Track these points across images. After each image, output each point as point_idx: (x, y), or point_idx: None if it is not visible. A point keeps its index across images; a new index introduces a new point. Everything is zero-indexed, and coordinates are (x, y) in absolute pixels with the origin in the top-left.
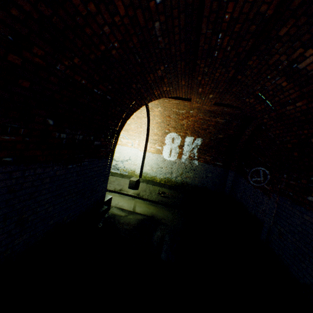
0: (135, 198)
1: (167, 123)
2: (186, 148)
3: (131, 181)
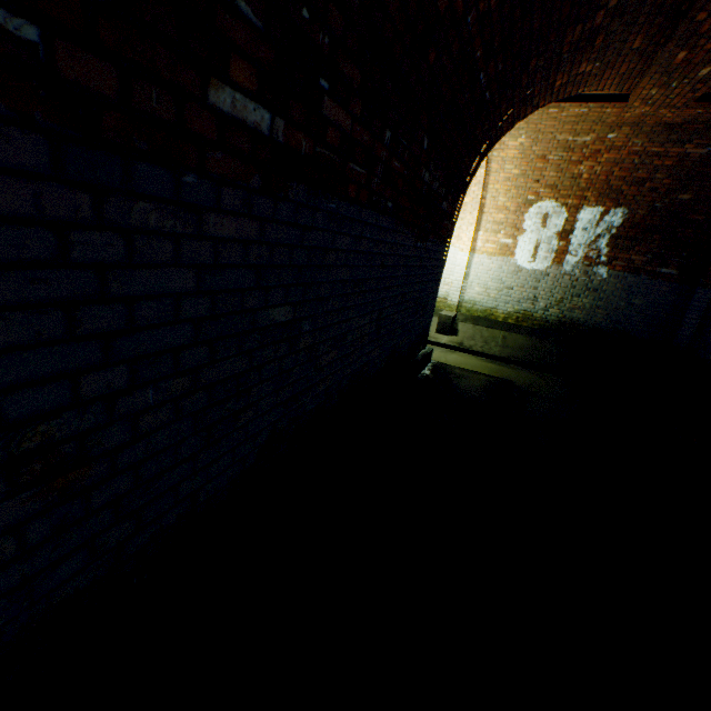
0: (456, 351)
1: (535, 177)
2: (577, 237)
3: (443, 318)
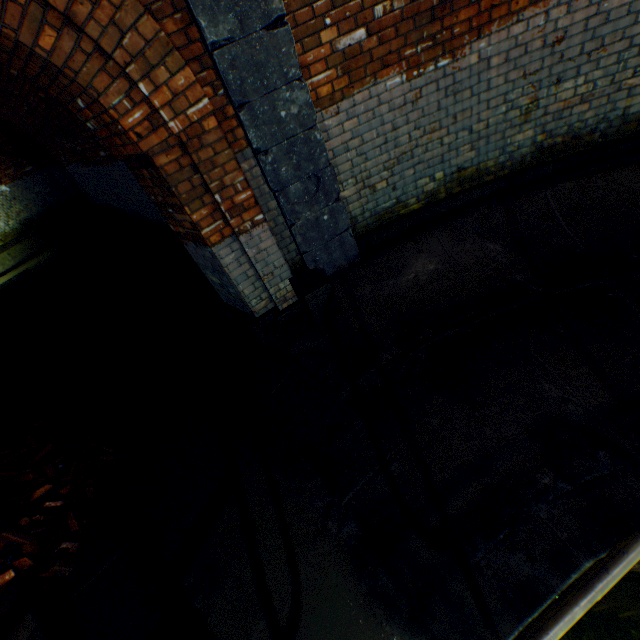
0: None
1: None
2: None
3: None
